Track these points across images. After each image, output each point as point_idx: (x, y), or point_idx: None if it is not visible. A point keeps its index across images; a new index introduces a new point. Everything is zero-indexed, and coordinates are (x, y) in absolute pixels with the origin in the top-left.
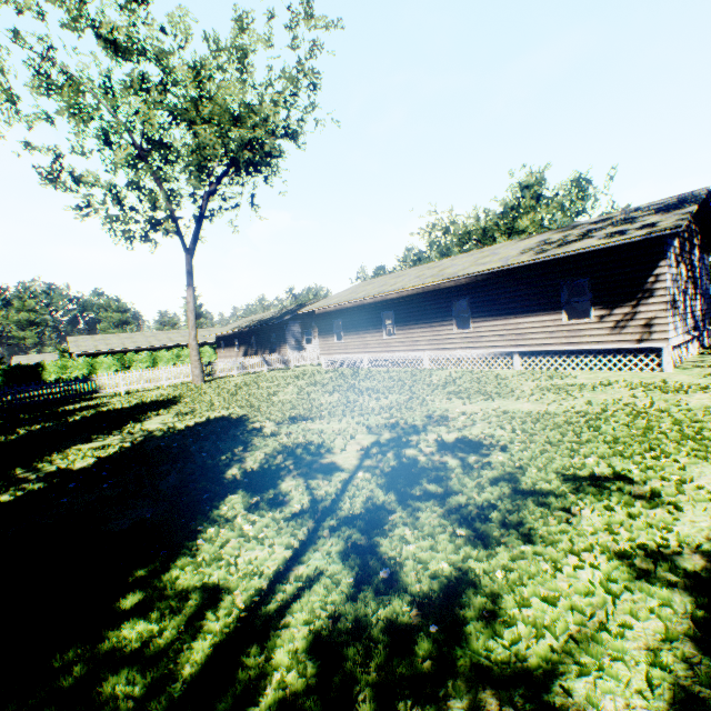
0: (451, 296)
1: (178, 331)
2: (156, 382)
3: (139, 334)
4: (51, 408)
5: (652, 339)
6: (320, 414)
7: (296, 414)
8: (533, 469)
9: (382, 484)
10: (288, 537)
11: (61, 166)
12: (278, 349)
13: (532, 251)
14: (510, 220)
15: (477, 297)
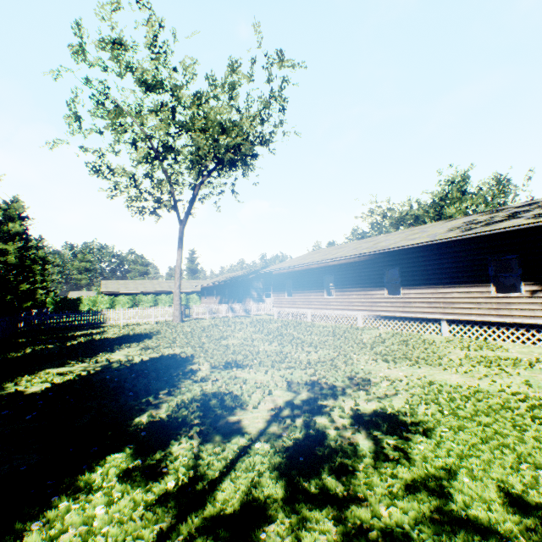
0: (383, 265)
1: None
2: (146, 318)
3: (149, 282)
4: (67, 332)
5: None
6: (252, 362)
7: (232, 360)
8: (465, 476)
9: (276, 466)
10: (133, 538)
11: (102, 162)
12: (243, 300)
13: (459, 229)
14: (439, 208)
15: (406, 267)
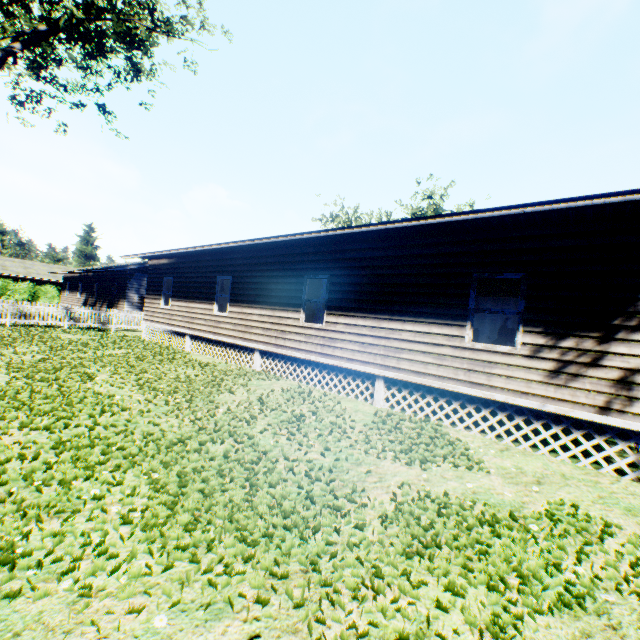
0: (306, 267)
1: (23, 261)
2: None
3: None
4: None
5: (632, 412)
6: None
7: None
8: None
9: None
10: None
11: None
12: (116, 304)
13: None
14: None
15: (341, 275)
